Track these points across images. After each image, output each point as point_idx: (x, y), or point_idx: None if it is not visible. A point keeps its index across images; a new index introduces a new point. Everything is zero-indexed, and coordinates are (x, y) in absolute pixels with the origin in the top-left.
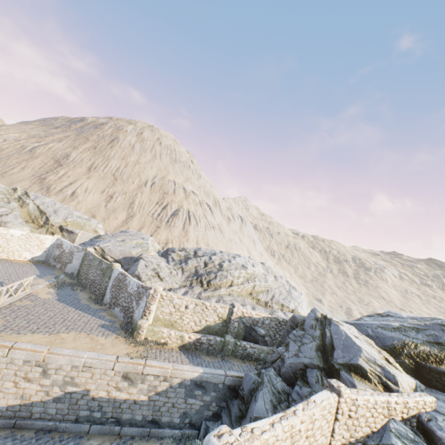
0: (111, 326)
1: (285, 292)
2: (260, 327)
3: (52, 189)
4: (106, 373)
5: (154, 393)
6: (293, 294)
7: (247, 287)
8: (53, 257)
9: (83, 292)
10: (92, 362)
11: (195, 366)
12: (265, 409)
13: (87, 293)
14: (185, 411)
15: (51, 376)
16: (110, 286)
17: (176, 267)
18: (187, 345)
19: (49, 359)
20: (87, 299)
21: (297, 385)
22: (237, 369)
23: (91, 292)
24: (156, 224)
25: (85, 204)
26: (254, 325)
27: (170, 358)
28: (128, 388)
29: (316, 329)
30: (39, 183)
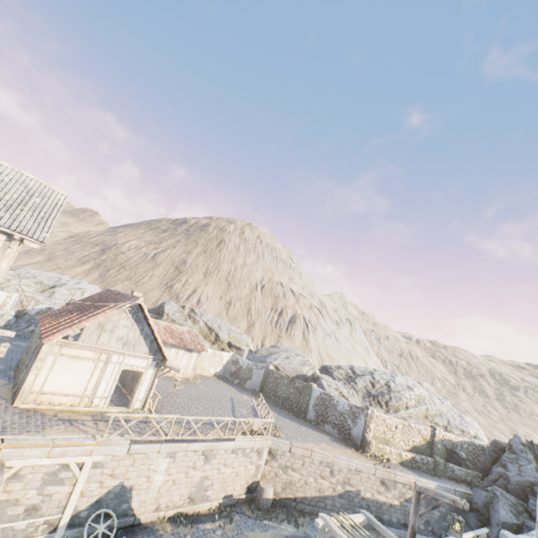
0: (337, 441)
1: (457, 416)
2: (459, 451)
3: (180, 298)
4: (369, 477)
5: (403, 499)
6: (465, 419)
7: (421, 410)
8: (229, 373)
9: (281, 408)
10: (360, 467)
11: (428, 480)
12: (508, 517)
13: (285, 409)
14: (427, 519)
15: (335, 476)
16: (313, 404)
17: (348, 386)
18: (404, 463)
19: (334, 461)
20: (293, 415)
21: (530, 499)
22: (457, 487)
23: (286, 409)
24: (277, 333)
25: (209, 312)
26: (454, 448)
27: (403, 471)
28: (384, 492)
29: (527, 453)
30: (168, 292)
